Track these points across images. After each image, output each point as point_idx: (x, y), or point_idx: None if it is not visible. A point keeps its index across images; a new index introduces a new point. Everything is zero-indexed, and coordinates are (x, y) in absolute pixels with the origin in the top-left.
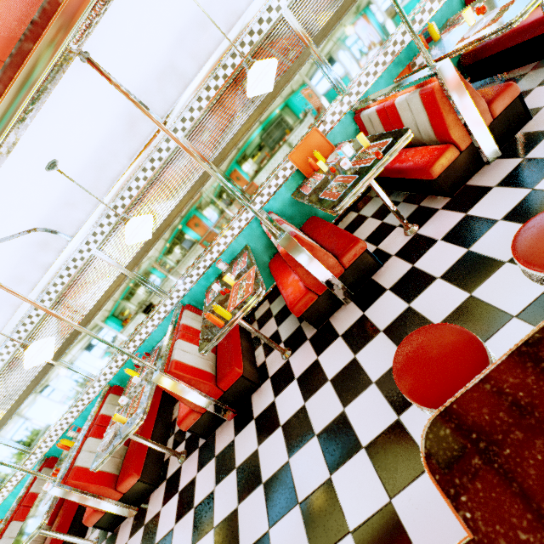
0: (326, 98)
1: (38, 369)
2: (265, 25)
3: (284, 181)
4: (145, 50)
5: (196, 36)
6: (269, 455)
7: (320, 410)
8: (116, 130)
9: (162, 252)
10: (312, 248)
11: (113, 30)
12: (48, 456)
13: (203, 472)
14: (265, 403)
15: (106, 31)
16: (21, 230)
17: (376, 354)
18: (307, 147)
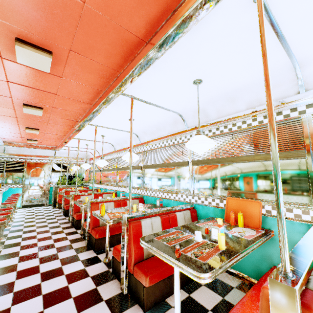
0: (295, 195)
1: (114, 167)
2: (281, 117)
3: (215, 206)
4: (179, 100)
5: (225, 103)
6: (50, 264)
7: (53, 282)
8: (168, 120)
9: (154, 173)
10: (130, 239)
11: (147, 92)
12: (100, 189)
13: (67, 241)
14: (82, 256)
15: (142, 91)
16: (126, 130)
17: (61, 311)
18: (243, 206)
